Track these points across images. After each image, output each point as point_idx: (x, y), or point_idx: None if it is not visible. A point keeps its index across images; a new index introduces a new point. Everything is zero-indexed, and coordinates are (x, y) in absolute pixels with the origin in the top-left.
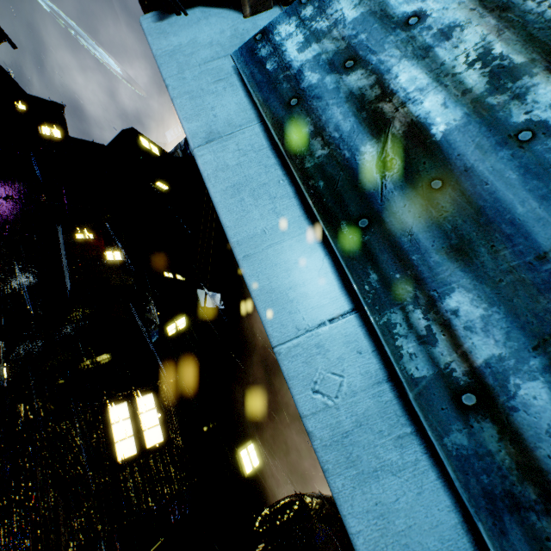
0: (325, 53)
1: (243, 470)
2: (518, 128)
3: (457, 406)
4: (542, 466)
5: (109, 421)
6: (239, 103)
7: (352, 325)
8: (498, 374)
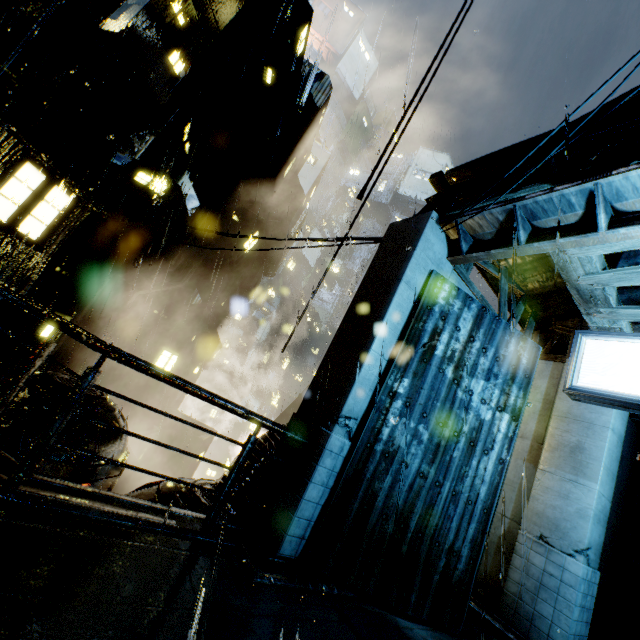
0: (444, 308)
1: (41, 329)
2: (442, 369)
3: (388, 393)
4: (390, 411)
5: (15, 171)
6: (420, 283)
7: (384, 363)
8: (398, 395)
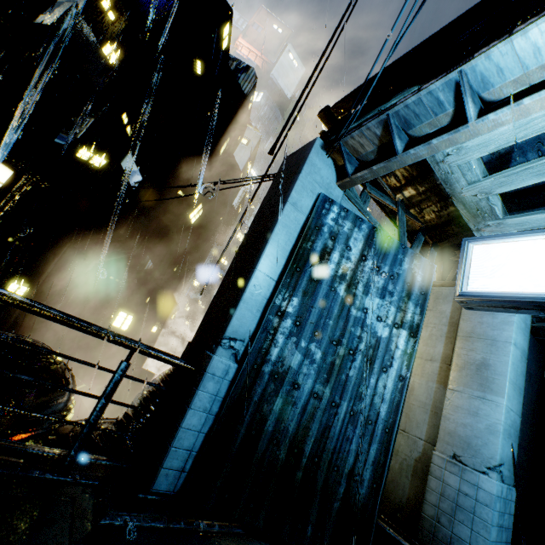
0: (333, 228)
1: None
2: (334, 287)
3: (276, 313)
4: (278, 330)
5: None
6: (309, 205)
7: (273, 284)
8: (287, 315)
